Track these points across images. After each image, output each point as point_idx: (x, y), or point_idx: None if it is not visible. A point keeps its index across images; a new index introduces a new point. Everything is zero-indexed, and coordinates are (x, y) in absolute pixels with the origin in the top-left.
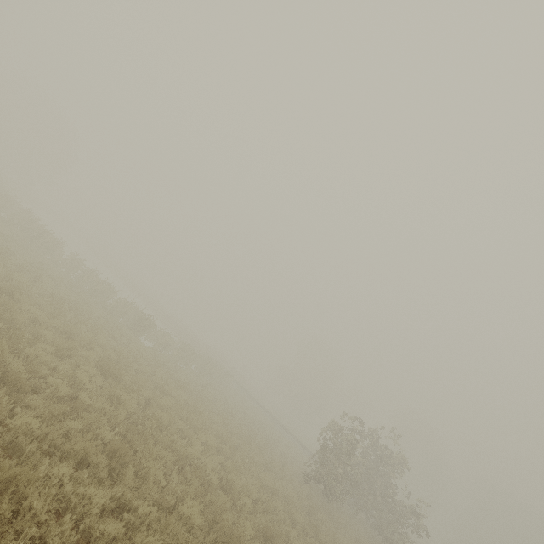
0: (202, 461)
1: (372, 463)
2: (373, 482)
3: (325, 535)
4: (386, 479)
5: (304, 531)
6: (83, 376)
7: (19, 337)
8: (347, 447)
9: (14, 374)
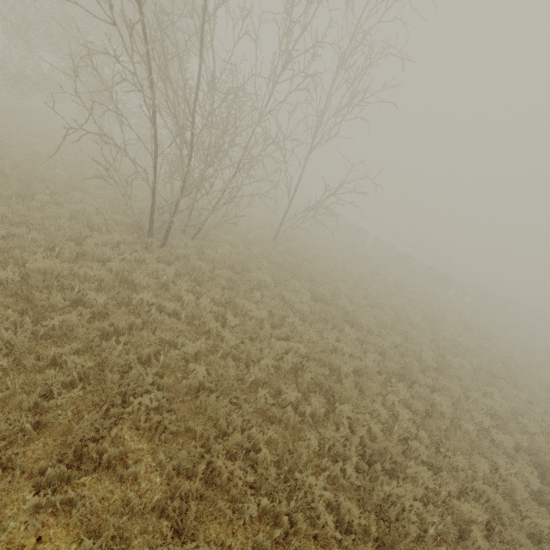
0: None
1: None
2: None
3: None
4: None
5: None
6: (464, 335)
7: (431, 317)
8: None
9: (451, 338)
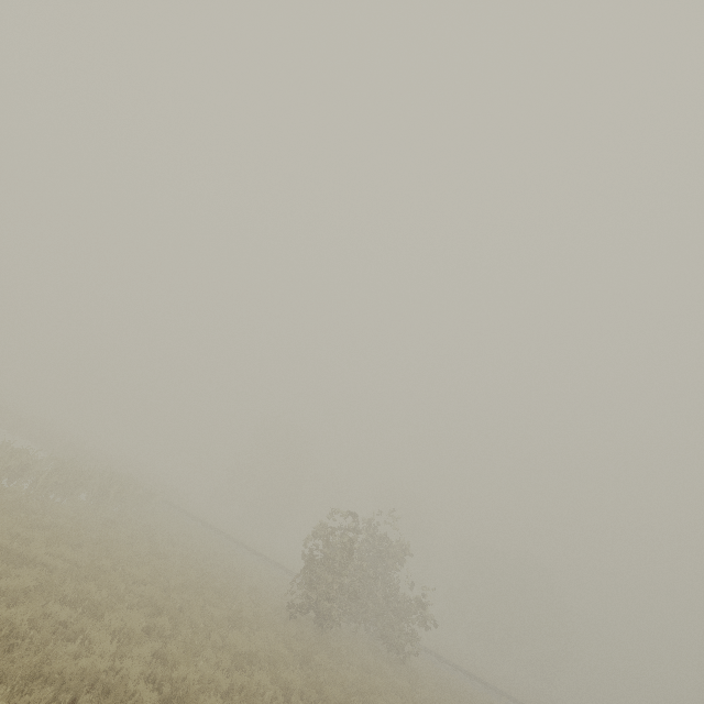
0: (117, 669)
1: (369, 561)
2: (373, 584)
3: (329, 684)
4: (386, 576)
5: (304, 697)
6: None
7: None
8: (341, 553)
9: None
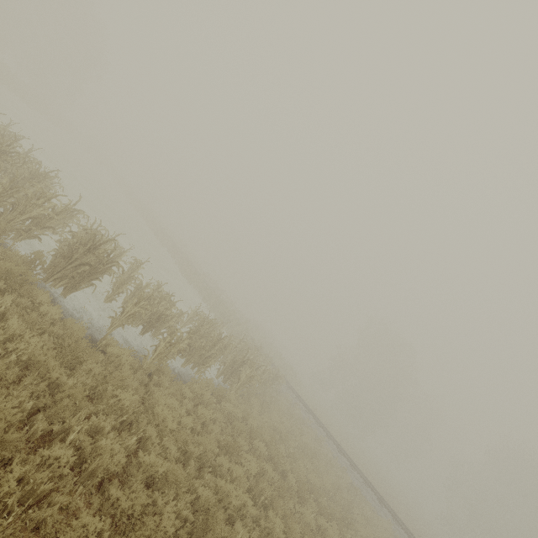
0: None
1: None
2: None
3: None
4: None
5: None
6: None
7: None
8: None
9: None
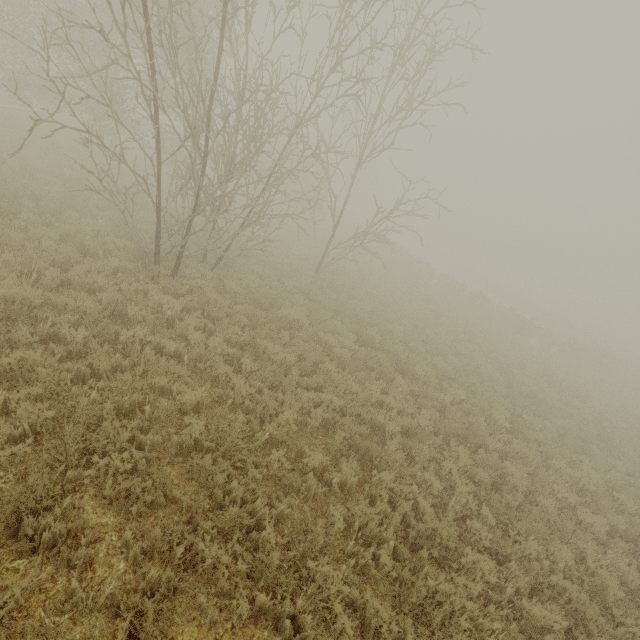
0: None
1: None
2: None
3: None
4: None
5: None
6: (548, 390)
7: (507, 368)
8: None
9: (531, 394)
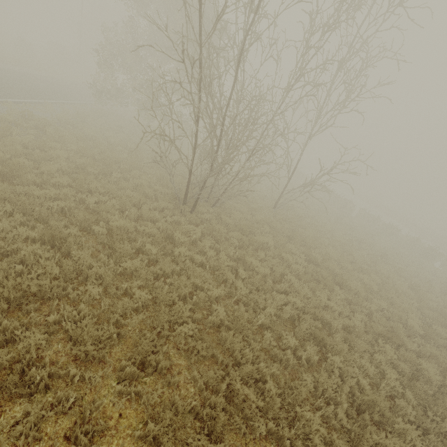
0: None
1: None
2: None
3: None
4: None
5: None
6: None
7: (417, 286)
8: None
9: (438, 309)
